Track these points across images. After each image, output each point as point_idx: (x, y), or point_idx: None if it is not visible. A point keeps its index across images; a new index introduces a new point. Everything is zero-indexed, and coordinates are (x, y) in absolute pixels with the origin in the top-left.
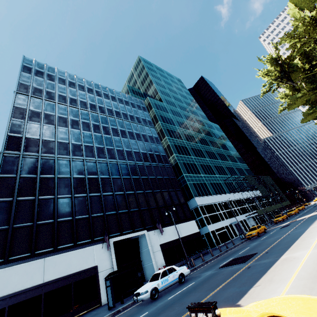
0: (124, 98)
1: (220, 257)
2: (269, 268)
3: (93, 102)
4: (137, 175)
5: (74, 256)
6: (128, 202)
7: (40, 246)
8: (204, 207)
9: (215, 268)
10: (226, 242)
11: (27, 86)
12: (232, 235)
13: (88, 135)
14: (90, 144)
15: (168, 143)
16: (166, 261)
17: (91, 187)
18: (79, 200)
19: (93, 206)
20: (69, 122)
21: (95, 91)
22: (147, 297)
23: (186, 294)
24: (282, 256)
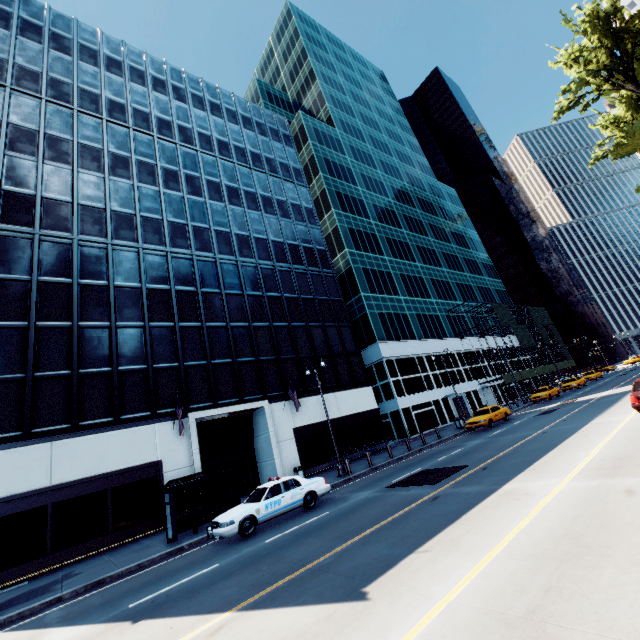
0: (242, 111)
1: (402, 462)
2: (468, 509)
3: (165, 116)
4: (259, 289)
5: (113, 441)
6: (233, 344)
7: (42, 419)
8: (396, 363)
9: (380, 487)
10: (429, 430)
11: (1, 62)
12: (444, 417)
13: (151, 194)
14: (155, 216)
15: (336, 225)
16: (302, 459)
17: (155, 309)
18: (127, 335)
19: (157, 347)
20: (105, 160)
21: (171, 88)
22: (231, 533)
23: (299, 539)
24: (507, 484)
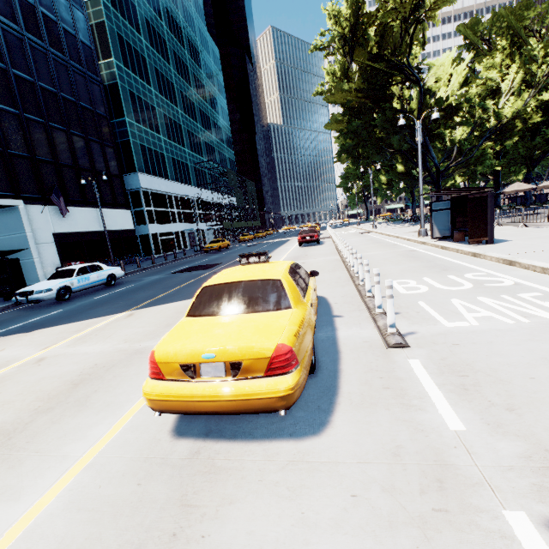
0: None
1: (166, 266)
2: None
3: None
4: (1, 58)
5: None
6: None
7: None
8: (151, 195)
9: (165, 274)
10: (169, 253)
11: None
12: (180, 245)
13: None
14: None
15: (103, 20)
16: (63, 262)
17: None
18: None
19: None
20: None
21: None
22: (50, 297)
23: (130, 293)
24: None
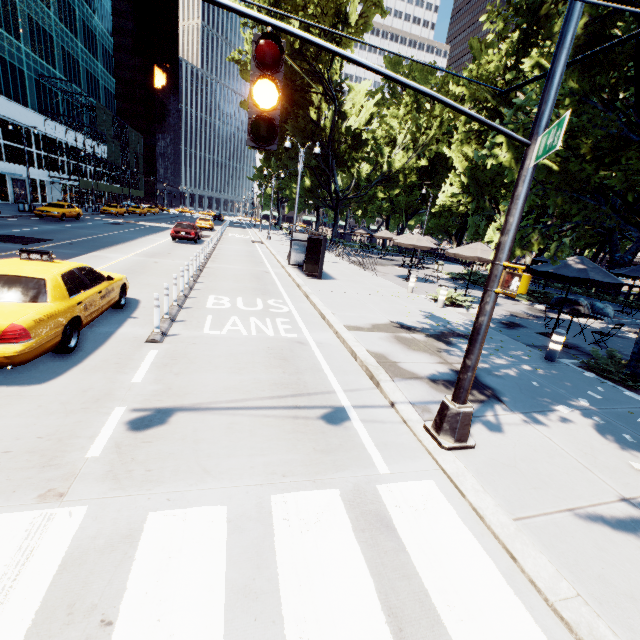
0: None
1: None
2: (70, 258)
3: None
4: None
5: None
6: None
7: None
8: None
9: None
10: None
11: None
12: None
13: None
14: None
15: None
16: None
17: None
18: None
19: None
20: None
21: None
22: None
23: None
24: (93, 253)
